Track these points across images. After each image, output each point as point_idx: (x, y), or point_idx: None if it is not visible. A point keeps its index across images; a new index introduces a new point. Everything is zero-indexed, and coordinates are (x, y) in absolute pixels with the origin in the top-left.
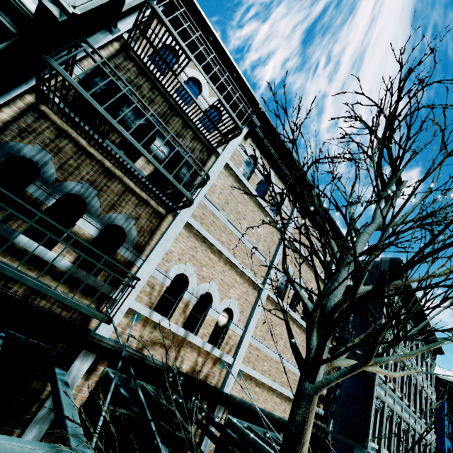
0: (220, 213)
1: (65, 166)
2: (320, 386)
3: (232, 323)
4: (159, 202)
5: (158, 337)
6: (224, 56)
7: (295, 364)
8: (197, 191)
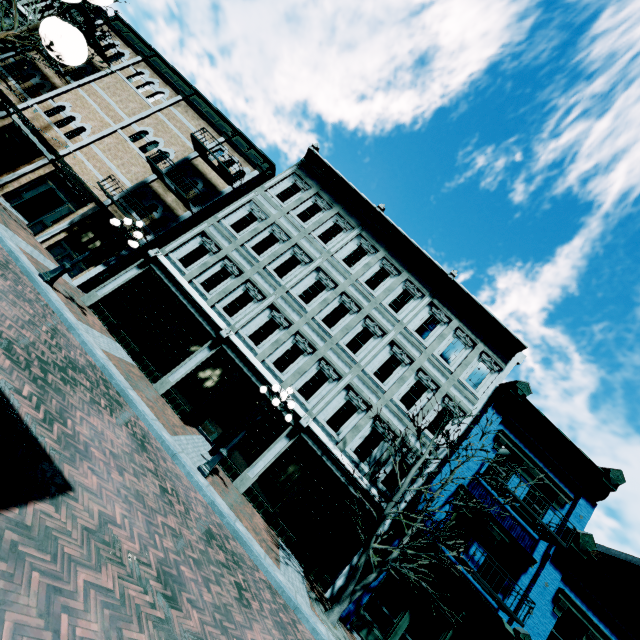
0: (101, 91)
1: (36, 67)
2: None
3: (83, 134)
4: (64, 79)
5: (41, 121)
6: (134, 33)
7: (127, 179)
8: (87, 78)
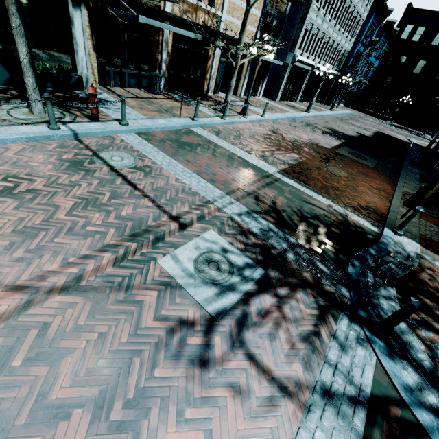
0: None
1: None
2: (251, 6)
3: None
4: None
5: (186, 8)
6: None
7: (256, 9)
8: None
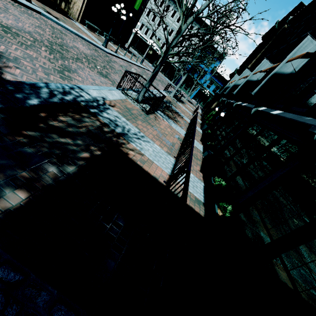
0: None
1: None
2: None
3: None
4: None
5: None
6: None
7: None
8: None
